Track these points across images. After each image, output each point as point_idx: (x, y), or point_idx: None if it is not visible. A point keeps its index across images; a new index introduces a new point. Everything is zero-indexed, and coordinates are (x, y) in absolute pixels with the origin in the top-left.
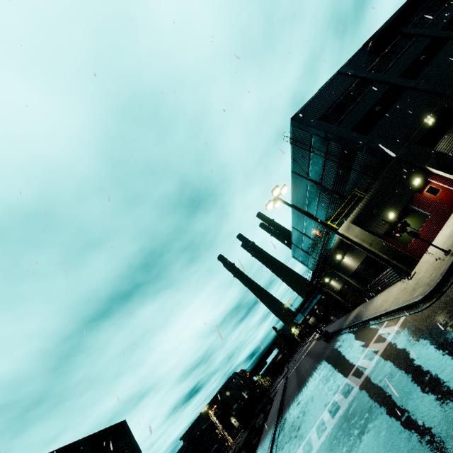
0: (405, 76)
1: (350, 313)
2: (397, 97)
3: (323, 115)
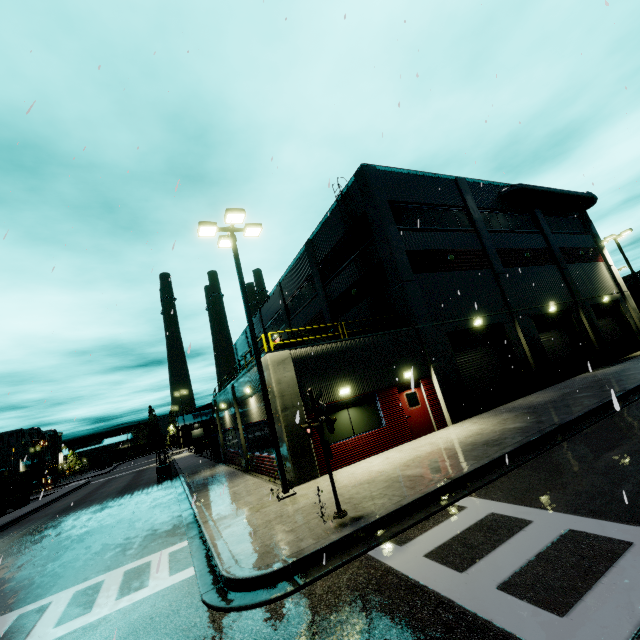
0: (501, 254)
1: (215, 466)
2: (476, 266)
3: (398, 201)
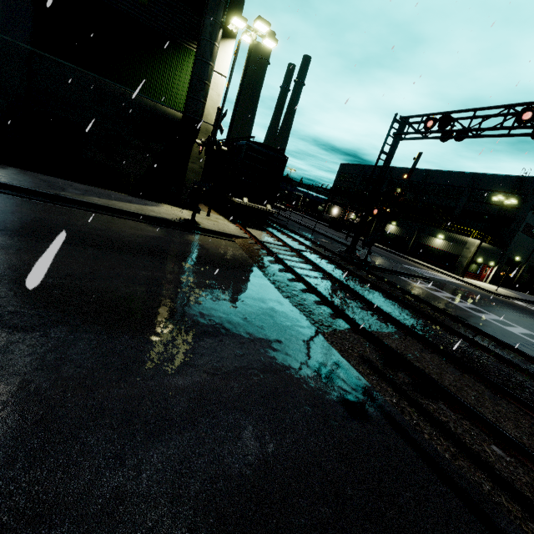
0: None
1: None
2: None
3: None
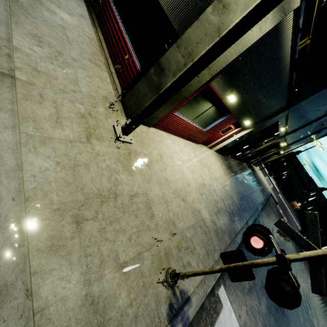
0: None
1: None
2: None
3: None
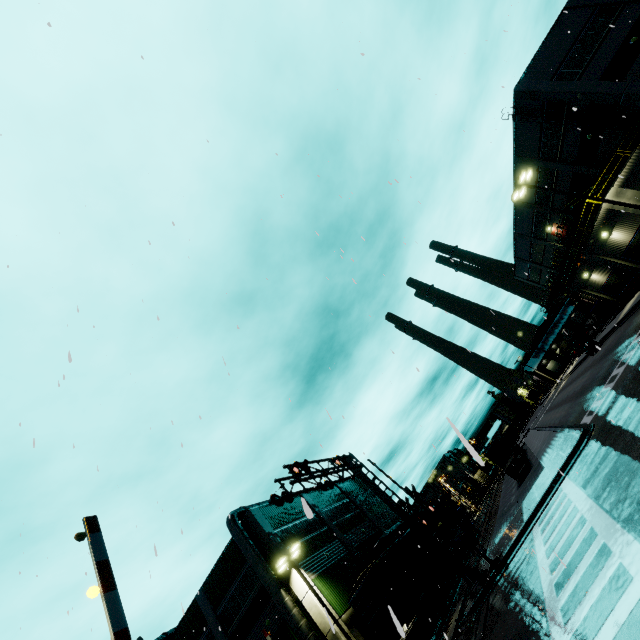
0: None
1: (623, 309)
2: None
3: (555, 72)
